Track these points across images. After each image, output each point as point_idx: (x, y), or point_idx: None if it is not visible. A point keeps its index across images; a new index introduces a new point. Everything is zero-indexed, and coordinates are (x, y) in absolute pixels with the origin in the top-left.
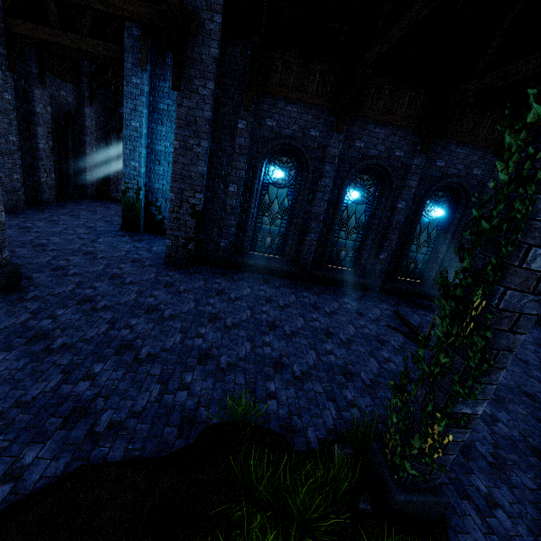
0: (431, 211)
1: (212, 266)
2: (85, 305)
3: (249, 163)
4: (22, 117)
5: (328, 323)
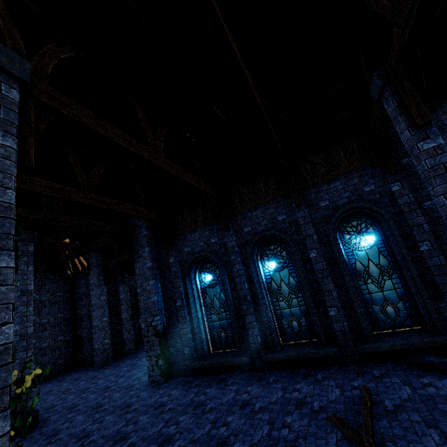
0: (359, 242)
1: (185, 376)
2: (47, 440)
3: (184, 280)
4: (113, 304)
5: (237, 427)
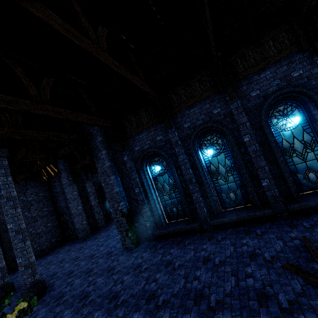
0: (285, 124)
1: (150, 241)
2: (56, 302)
3: (138, 173)
4: (84, 196)
5: (207, 280)
